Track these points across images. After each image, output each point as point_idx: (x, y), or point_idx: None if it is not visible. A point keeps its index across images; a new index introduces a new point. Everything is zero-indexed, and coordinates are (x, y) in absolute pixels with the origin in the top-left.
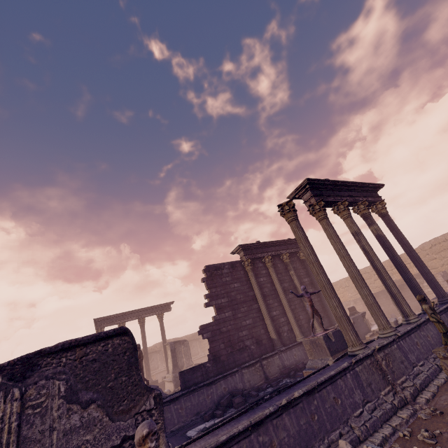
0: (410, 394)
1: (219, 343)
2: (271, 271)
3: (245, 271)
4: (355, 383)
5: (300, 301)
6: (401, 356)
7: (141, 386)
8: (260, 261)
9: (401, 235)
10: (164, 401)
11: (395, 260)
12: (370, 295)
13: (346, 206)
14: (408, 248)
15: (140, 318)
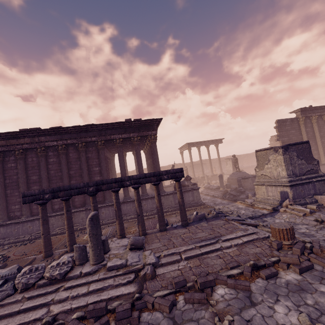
0: None
1: None
2: (315, 125)
3: (298, 124)
4: None
5: None
6: None
7: (313, 158)
8: (308, 118)
9: None
10: None
11: None
12: None
13: None
14: None
15: (207, 145)
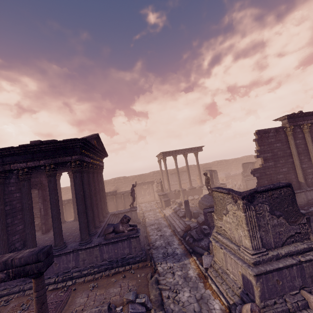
0: None
1: (264, 180)
2: (307, 135)
3: (285, 135)
4: None
5: None
6: None
7: (299, 212)
8: (298, 127)
9: None
10: None
11: None
12: None
13: None
14: None
15: (184, 154)
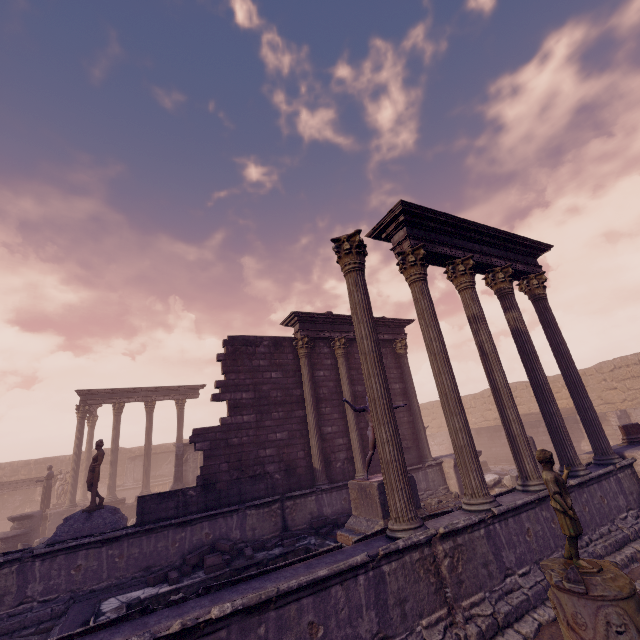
0: (478, 634)
1: (220, 461)
2: (341, 363)
3: (296, 355)
4: (372, 596)
5: None
6: (487, 553)
7: None
8: (327, 344)
9: (559, 337)
10: (90, 540)
11: (535, 376)
12: (464, 430)
13: (468, 267)
14: (565, 360)
15: (148, 400)
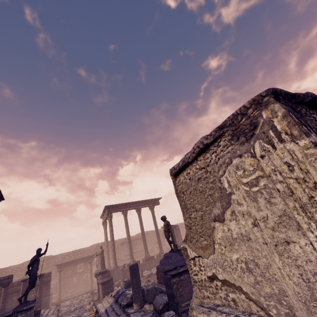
0: None
1: None
2: None
3: None
4: None
5: None
6: None
7: None
8: None
9: None
10: None
11: None
12: None
13: None
14: None
15: (137, 208)
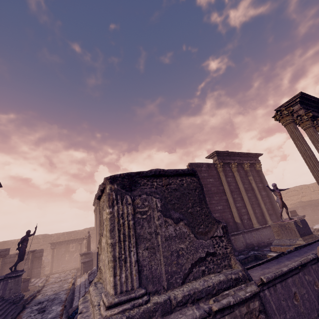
0: None
1: None
2: (236, 174)
3: (217, 171)
4: None
5: (256, 199)
6: None
7: (211, 217)
8: (228, 166)
9: None
10: None
11: None
12: None
13: None
14: None
15: None
